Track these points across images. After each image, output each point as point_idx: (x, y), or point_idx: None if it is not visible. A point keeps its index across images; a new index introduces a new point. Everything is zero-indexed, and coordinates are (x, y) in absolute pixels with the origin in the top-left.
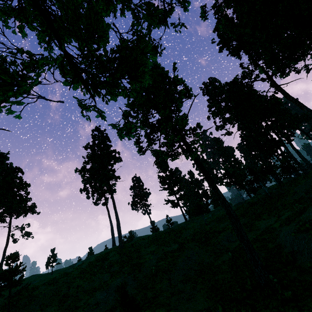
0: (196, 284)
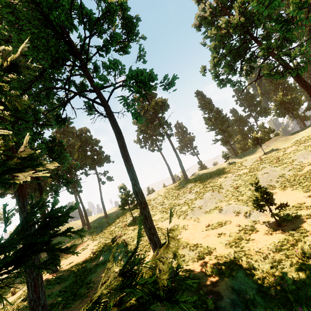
0: (285, 187)
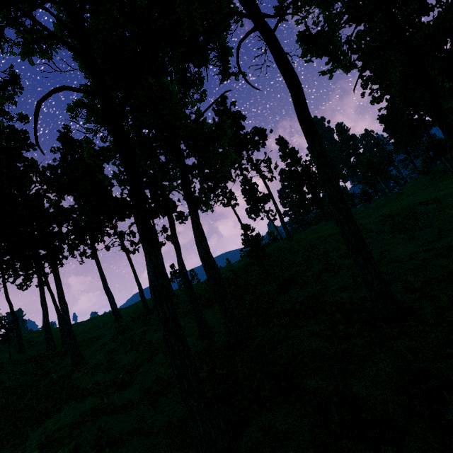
0: None
